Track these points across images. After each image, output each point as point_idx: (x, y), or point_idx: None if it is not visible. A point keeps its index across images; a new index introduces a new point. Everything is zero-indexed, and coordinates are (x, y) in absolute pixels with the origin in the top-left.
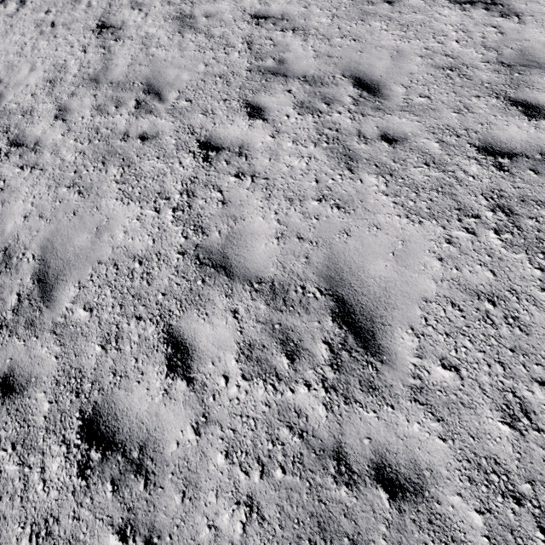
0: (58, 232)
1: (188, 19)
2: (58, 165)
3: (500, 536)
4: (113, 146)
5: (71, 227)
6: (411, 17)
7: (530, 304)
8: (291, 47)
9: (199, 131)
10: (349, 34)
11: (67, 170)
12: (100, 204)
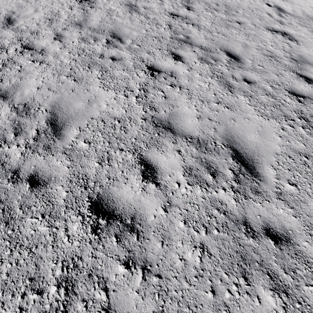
0: (62, 99)
1: (134, 7)
2: (58, 64)
3: None
4: (94, 60)
5: (71, 98)
6: (250, 31)
7: None
8: (192, 32)
9: (147, 61)
10: (221, 32)
11: (65, 67)
12: (89, 88)
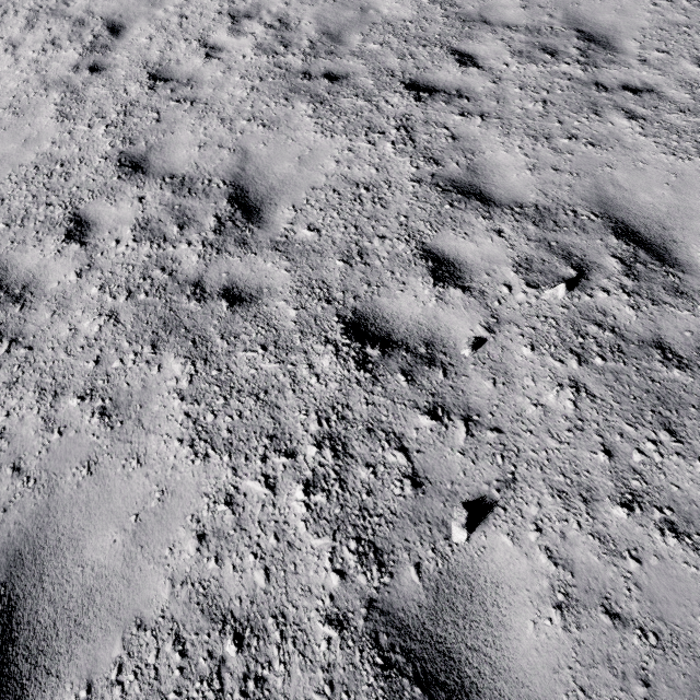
0: (324, 10)
1: None
2: None
3: (699, 99)
4: None
5: (335, 8)
6: None
7: None
8: None
9: None
10: None
11: None
12: None
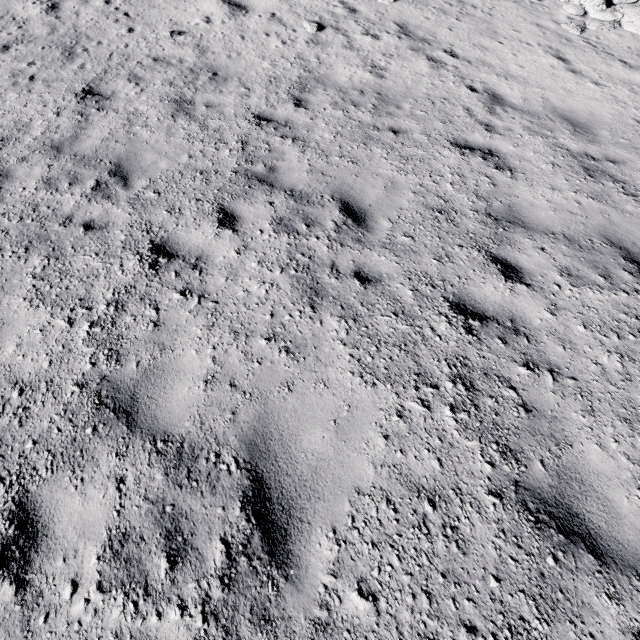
0: None
1: (187, 104)
2: None
3: None
4: (47, 230)
5: None
6: (413, 151)
7: (473, 510)
8: (287, 156)
9: (157, 230)
10: (349, 155)
11: None
12: None
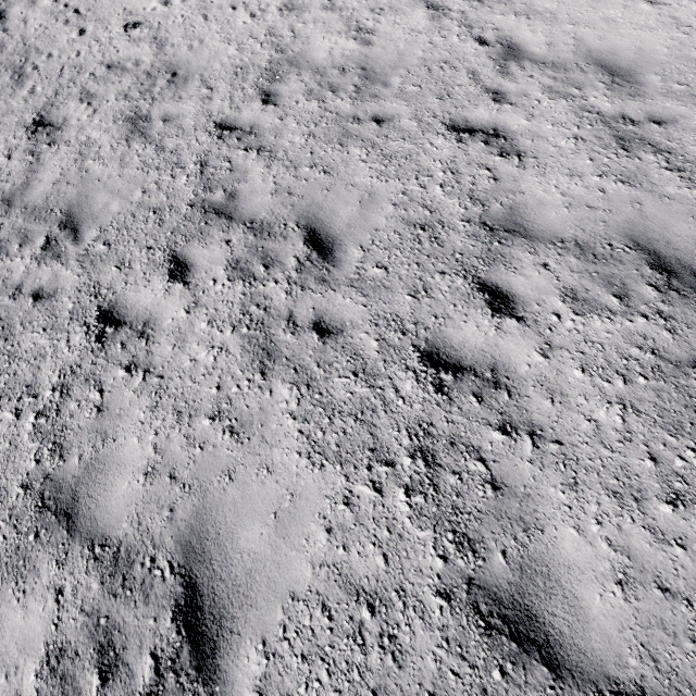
0: None
1: (142, 121)
2: None
3: None
4: None
5: None
6: (398, 145)
7: (416, 615)
8: (250, 174)
9: (105, 293)
10: (321, 163)
11: None
12: None
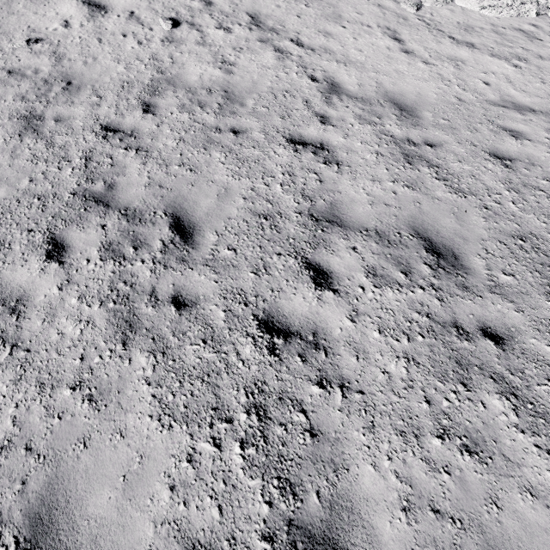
0: None
1: (36, 120)
2: None
3: None
4: None
5: None
6: (249, 152)
7: None
8: (128, 169)
9: None
10: (188, 162)
11: None
12: None
